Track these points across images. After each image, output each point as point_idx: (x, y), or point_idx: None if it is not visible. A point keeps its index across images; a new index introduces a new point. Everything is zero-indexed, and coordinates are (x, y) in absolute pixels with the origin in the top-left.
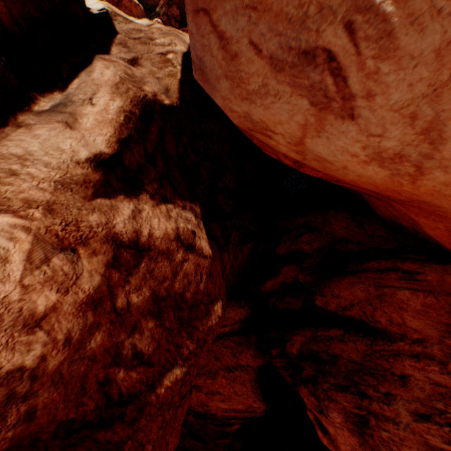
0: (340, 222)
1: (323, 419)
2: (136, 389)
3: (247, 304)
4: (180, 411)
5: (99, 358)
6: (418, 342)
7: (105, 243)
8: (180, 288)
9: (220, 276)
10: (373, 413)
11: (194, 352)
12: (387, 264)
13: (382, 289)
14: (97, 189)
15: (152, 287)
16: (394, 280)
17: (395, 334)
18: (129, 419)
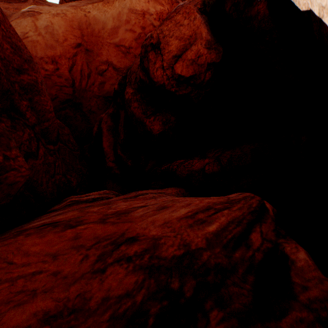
0: None
1: (166, 47)
2: None
3: None
4: None
5: None
6: None
7: None
8: None
9: None
10: None
11: None
12: None
13: None
14: None
15: None
16: None
17: None
18: None
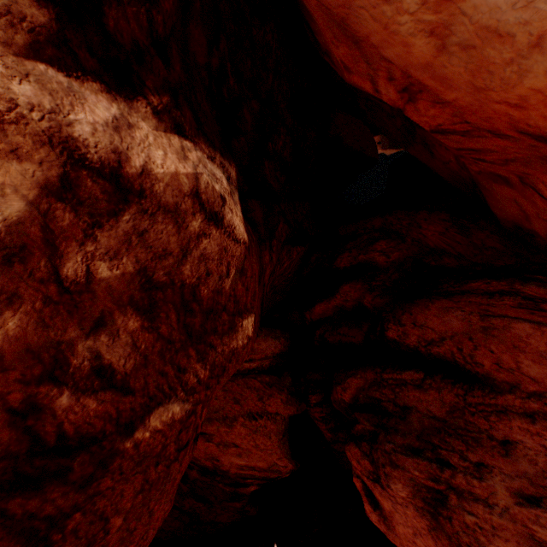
0: (434, 226)
1: (377, 490)
2: (94, 429)
3: (284, 336)
4: (176, 467)
5: (10, 363)
6: (535, 396)
7: (44, 145)
8: (192, 277)
9: (255, 280)
10: (455, 489)
11: (205, 383)
12: (501, 286)
13: (490, 320)
14: (39, 44)
15: (141, 260)
16: (510, 308)
17: (502, 383)
18: (77, 479)
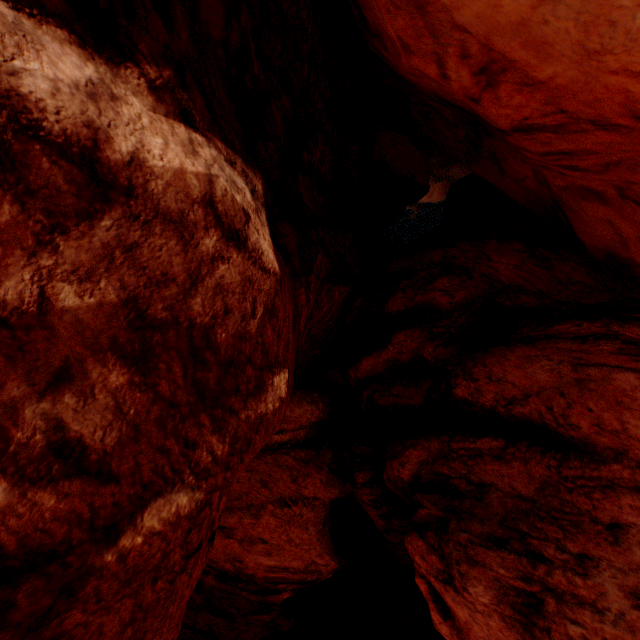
0: (507, 258)
1: (448, 595)
2: (52, 538)
3: (323, 400)
4: (184, 580)
5: None
6: None
7: None
8: (205, 315)
9: (289, 325)
10: (553, 590)
11: (223, 462)
12: (595, 328)
13: (585, 370)
14: None
15: (129, 286)
16: (609, 355)
17: (605, 450)
18: (24, 618)
